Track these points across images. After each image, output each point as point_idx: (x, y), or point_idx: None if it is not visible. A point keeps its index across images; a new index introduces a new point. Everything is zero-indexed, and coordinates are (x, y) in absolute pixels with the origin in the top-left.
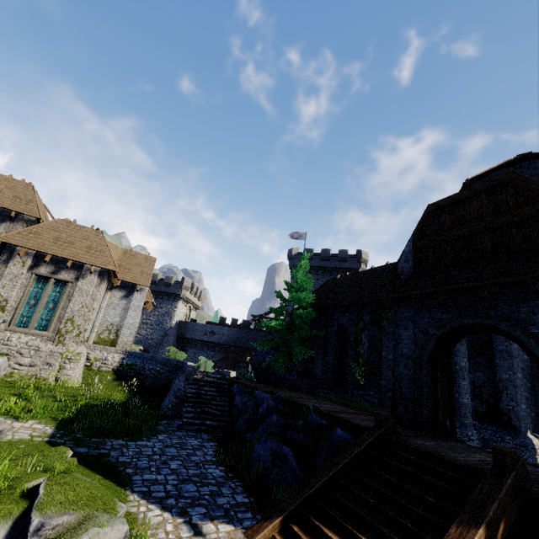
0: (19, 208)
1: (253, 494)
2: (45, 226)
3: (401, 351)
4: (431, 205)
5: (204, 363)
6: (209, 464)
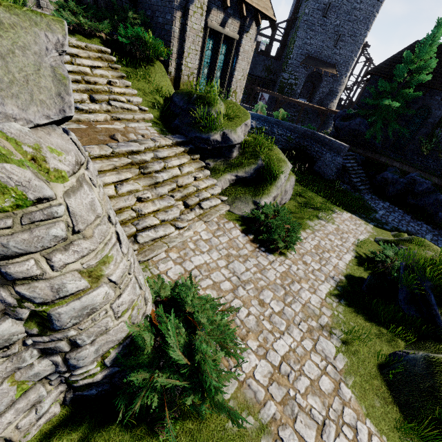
0: None
1: None
2: None
3: None
4: None
5: (260, 107)
6: (416, 221)
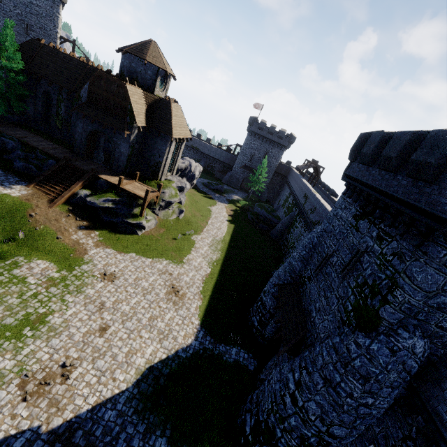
0: None
1: (21, 177)
2: None
3: (78, 130)
4: (99, 72)
5: None
6: None
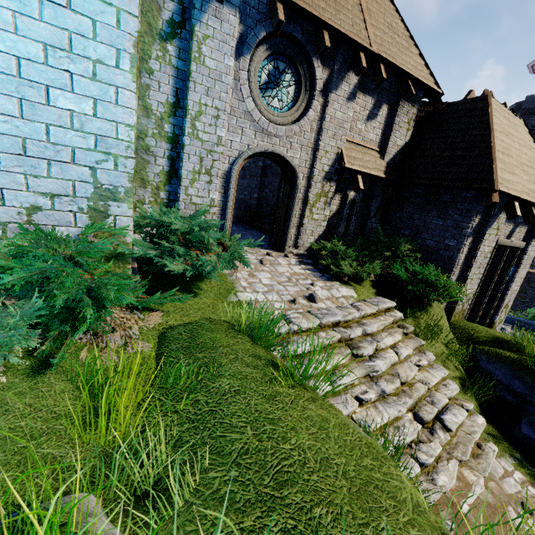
0: (411, 66)
1: None
2: (495, 124)
3: None
4: None
5: None
6: None
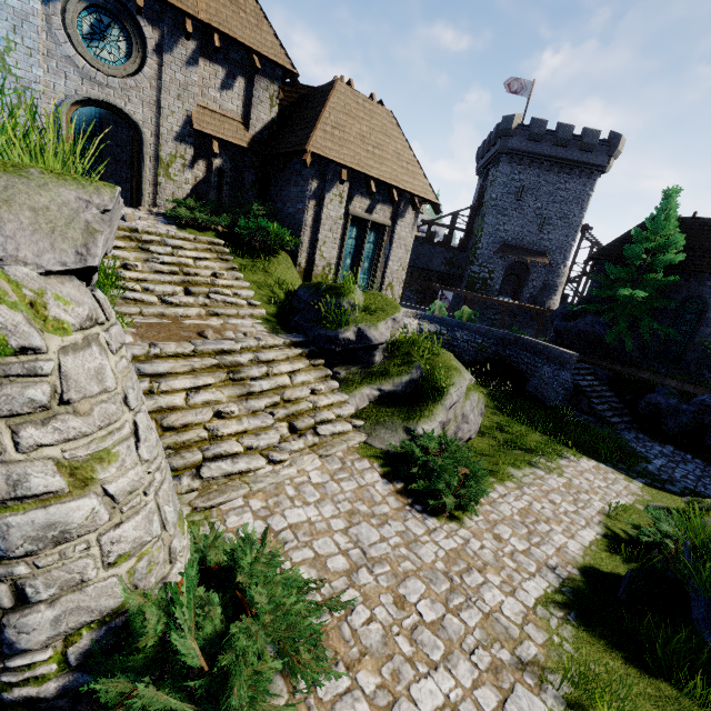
0: (257, 42)
1: None
2: (335, 104)
3: None
4: None
5: (438, 307)
6: None
